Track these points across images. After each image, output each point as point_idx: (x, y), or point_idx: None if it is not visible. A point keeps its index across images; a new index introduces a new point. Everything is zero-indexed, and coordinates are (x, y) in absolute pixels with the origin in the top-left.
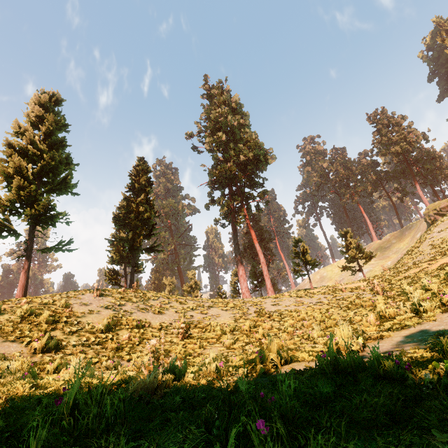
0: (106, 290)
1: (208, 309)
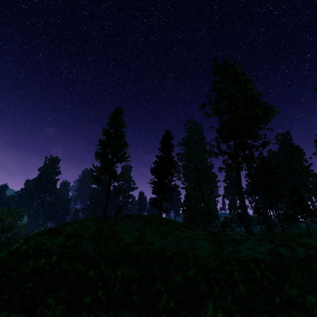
0: (140, 217)
1: (197, 241)
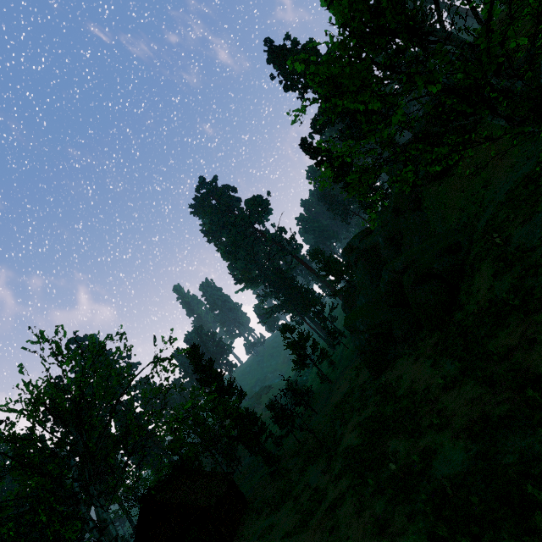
0: None
1: None
